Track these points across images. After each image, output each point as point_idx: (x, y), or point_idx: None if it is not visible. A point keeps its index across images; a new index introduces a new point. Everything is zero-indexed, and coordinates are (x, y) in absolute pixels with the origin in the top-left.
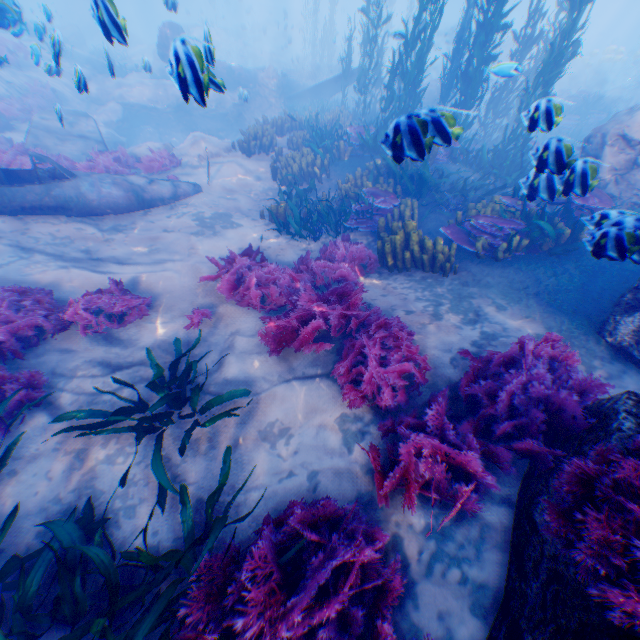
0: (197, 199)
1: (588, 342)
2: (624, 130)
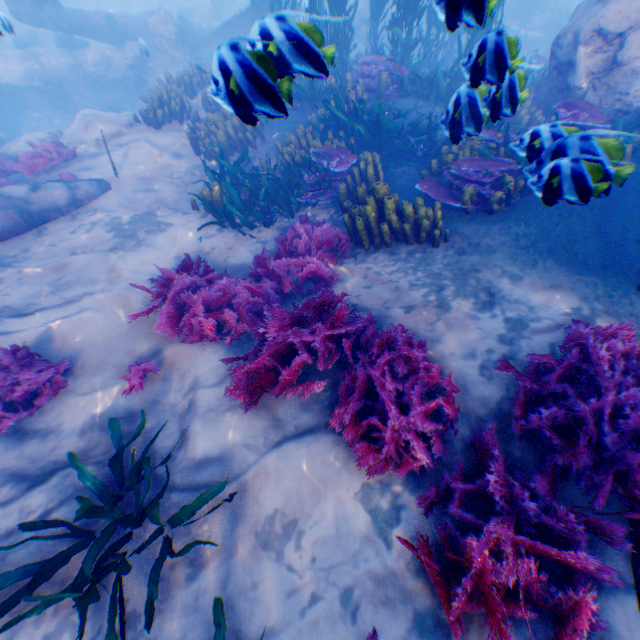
0: (106, 200)
1: (634, 306)
2: (599, 22)
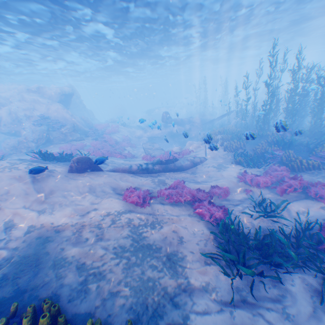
0: (207, 161)
1: None
2: None
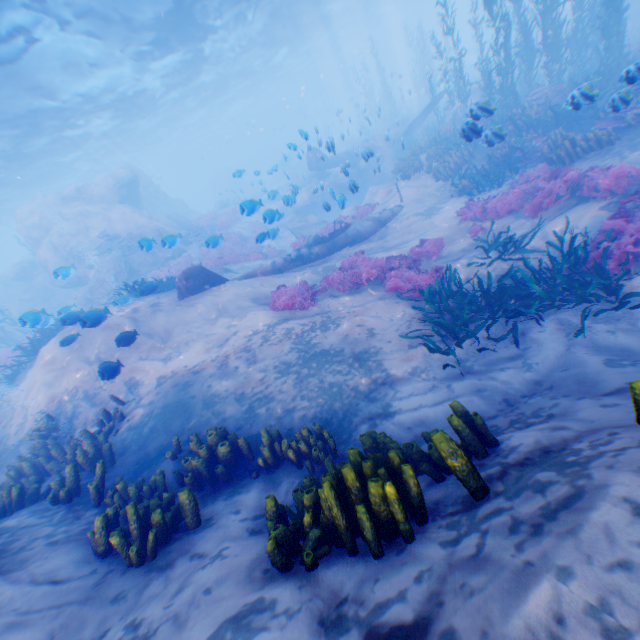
0: (405, 211)
1: None
2: None
